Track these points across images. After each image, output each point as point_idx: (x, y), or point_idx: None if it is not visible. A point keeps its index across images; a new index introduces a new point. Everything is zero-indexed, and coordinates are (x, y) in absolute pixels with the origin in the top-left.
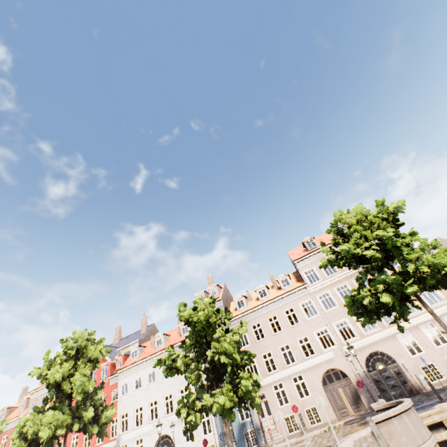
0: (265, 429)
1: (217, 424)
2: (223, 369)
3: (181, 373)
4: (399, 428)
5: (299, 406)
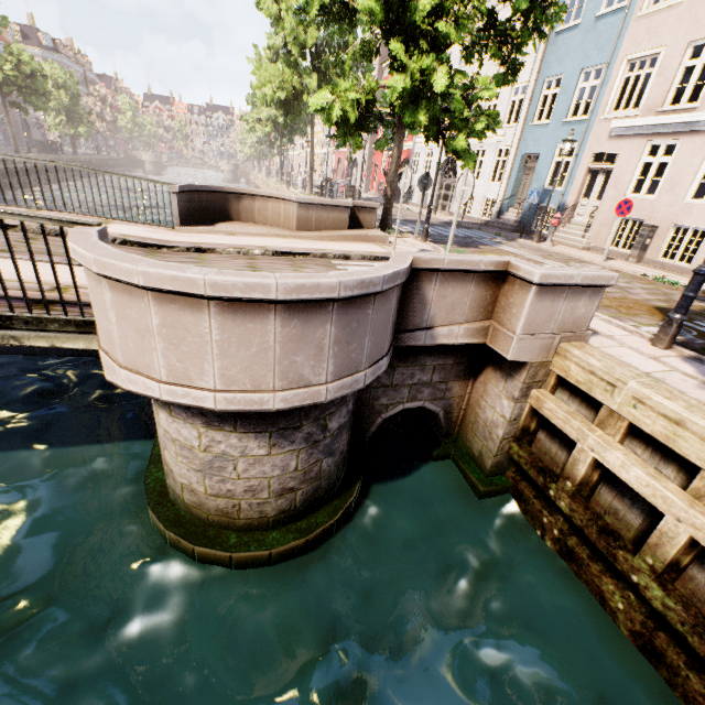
0: (573, 218)
1: (512, 174)
2: (387, 38)
3: (342, 32)
4: (91, 296)
5: (668, 212)
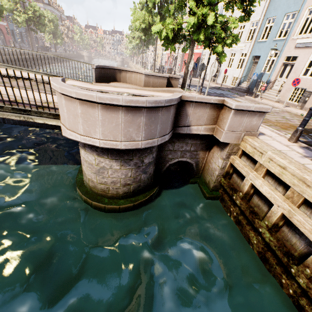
0: (273, 87)
1: (247, 65)
2: None
3: None
4: (58, 103)
5: None
